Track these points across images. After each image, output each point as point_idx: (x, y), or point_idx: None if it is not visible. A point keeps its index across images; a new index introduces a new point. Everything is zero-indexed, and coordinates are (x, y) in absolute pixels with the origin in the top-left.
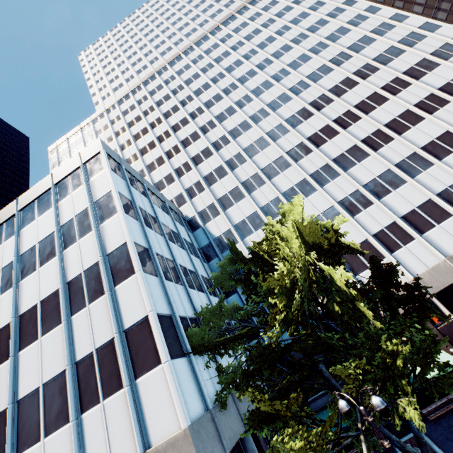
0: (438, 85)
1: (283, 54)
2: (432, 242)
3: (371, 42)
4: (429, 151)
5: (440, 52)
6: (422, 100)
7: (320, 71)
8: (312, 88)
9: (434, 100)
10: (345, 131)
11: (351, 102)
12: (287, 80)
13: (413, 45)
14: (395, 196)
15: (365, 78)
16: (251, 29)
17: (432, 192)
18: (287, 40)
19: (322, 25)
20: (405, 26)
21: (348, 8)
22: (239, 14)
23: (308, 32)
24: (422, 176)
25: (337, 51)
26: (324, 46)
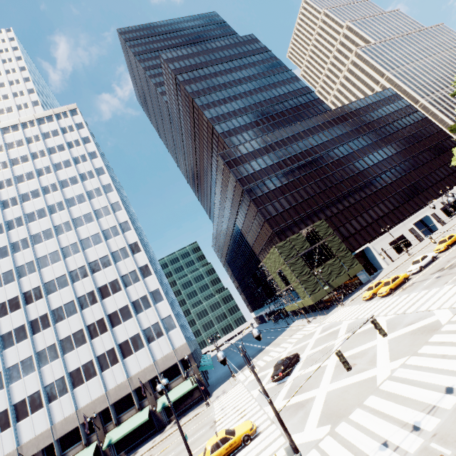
0: (101, 284)
1: (30, 200)
2: (19, 431)
3: (90, 221)
4: (64, 344)
5: (118, 253)
6: (85, 295)
7: (44, 235)
8: (29, 251)
9: (91, 298)
10: (26, 307)
11: (46, 278)
12: (16, 232)
13: (109, 239)
14: (21, 383)
15: (67, 257)
16: (23, 153)
17: (44, 383)
18: (40, 186)
19: (72, 184)
20: (115, 218)
21: (97, 177)
22: (23, 126)
23: (59, 186)
24: (47, 367)
25: (67, 218)
26: (62, 208)
